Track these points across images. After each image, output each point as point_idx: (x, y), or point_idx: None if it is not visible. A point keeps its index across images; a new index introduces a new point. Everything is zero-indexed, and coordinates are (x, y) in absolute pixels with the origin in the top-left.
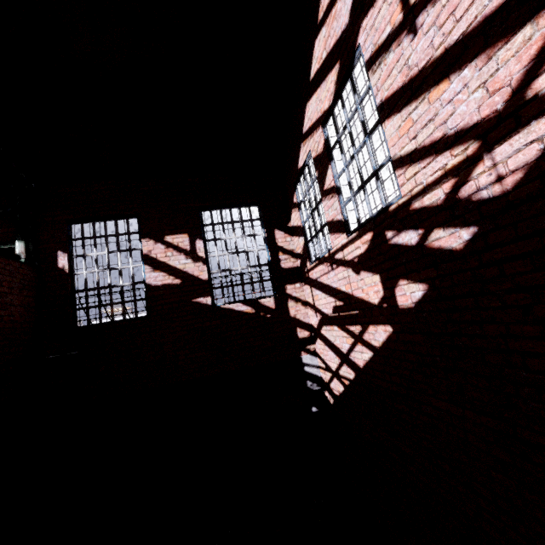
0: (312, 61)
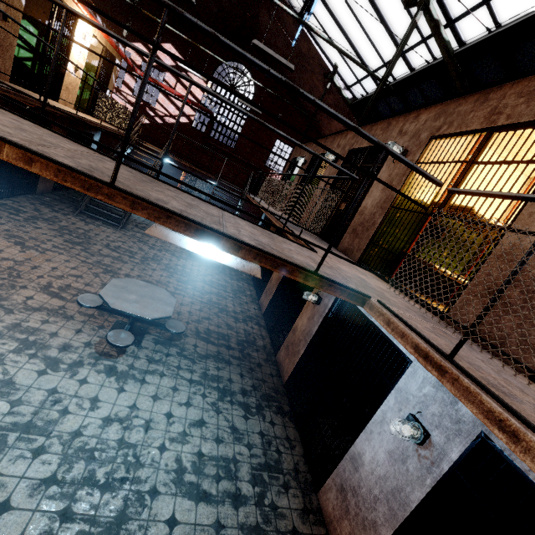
0: None
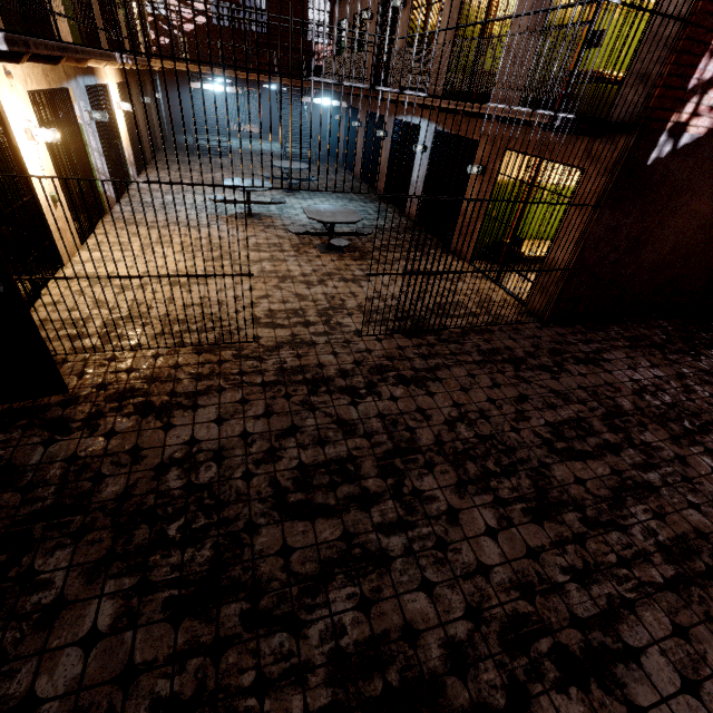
0: None
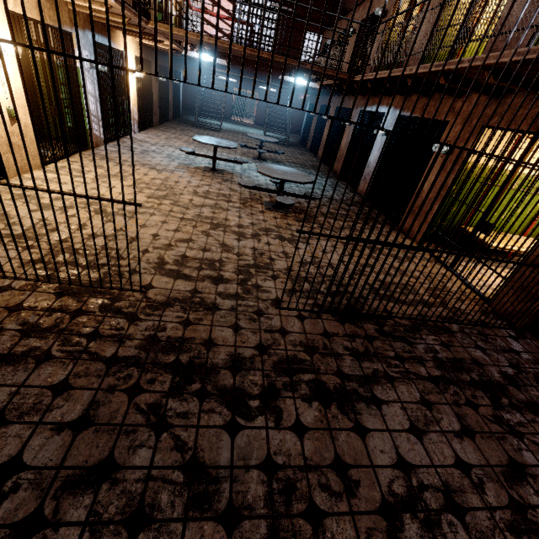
0: None
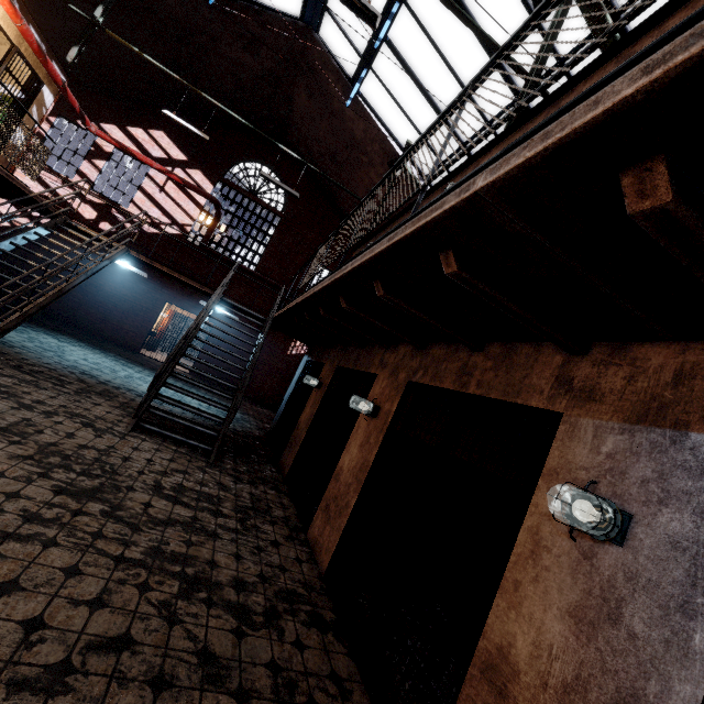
0: (135, 128)
